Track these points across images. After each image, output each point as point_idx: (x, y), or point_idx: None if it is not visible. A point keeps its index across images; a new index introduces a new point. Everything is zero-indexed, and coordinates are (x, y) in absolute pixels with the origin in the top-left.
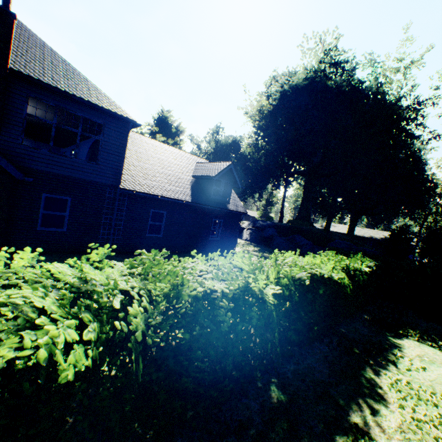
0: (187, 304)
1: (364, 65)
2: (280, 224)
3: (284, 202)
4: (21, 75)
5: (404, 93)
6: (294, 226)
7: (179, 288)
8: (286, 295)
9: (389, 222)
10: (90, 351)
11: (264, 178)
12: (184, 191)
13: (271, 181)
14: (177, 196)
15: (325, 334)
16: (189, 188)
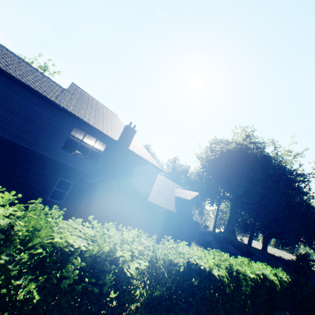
0: (235, 272)
1: (268, 145)
2: (216, 233)
3: (217, 216)
4: (130, 151)
5: (295, 169)
6: (226, 237)
7: (231, 265)
8: (252, 281)
9: (293, 247)
10: (225, 278)
11: (203, 196)
12: (172, 205)
13: (208, 200)
14: (170, 208)
15: (267, 314)
16: (174, 203)
